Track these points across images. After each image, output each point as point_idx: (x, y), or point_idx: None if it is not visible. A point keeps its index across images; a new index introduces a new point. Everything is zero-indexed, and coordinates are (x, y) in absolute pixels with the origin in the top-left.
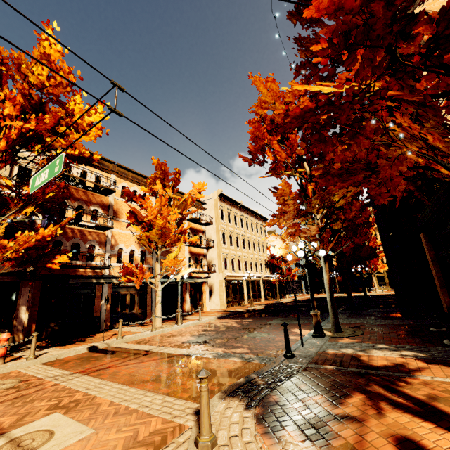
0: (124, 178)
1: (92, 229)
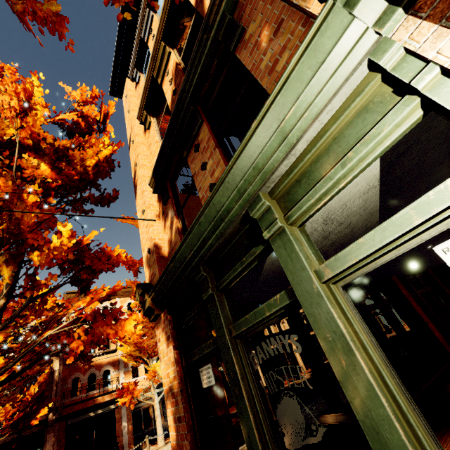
0: (128, 296)
1: (105, 355)
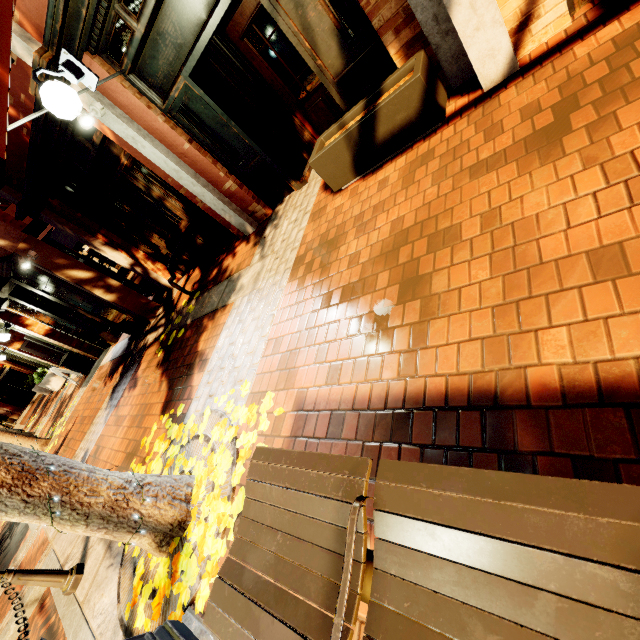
0: None
1: None
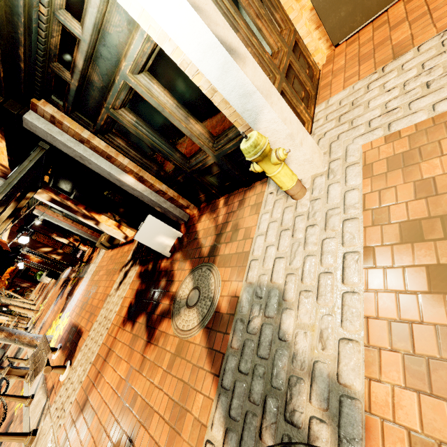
0: None
1: None
